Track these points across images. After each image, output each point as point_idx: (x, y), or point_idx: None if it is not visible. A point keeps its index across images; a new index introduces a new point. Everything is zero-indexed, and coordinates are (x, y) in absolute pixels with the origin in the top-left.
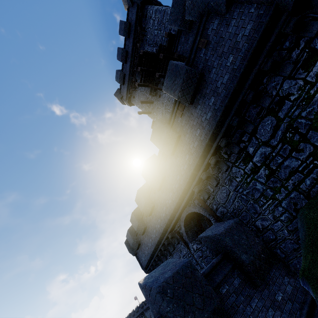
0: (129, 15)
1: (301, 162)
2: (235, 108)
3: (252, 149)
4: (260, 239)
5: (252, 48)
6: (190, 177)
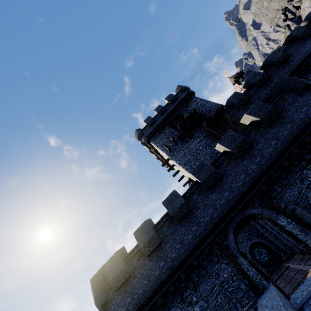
0: (179, 94)
1: None
2: (309, 131)
3: None
4: None
5: None
6: (260, 174)
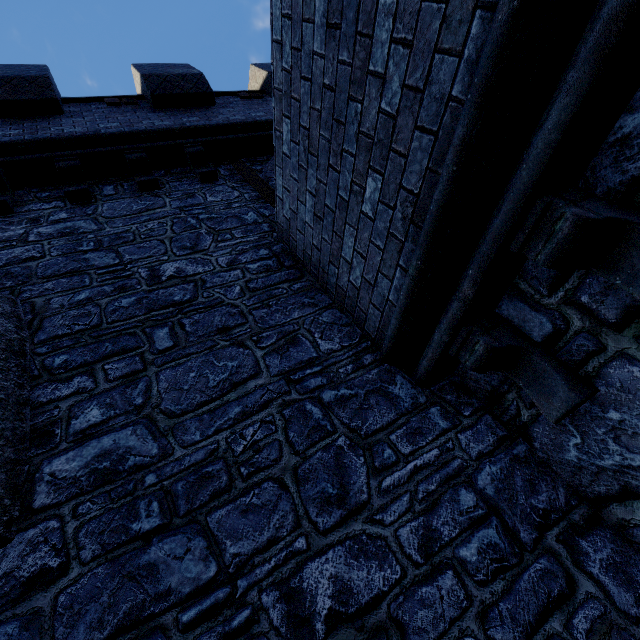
0: None
1: None
2: None
3: None
4: None
5: None
6: None
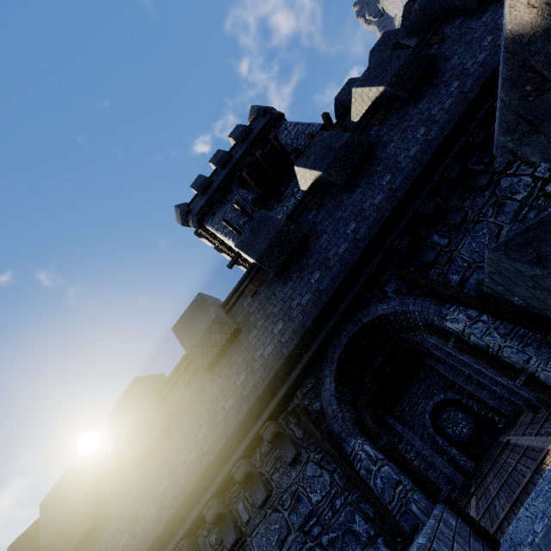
0: (254, 124)
1: None
2: None
3: None
4: None
5: None
6: (393, 211)
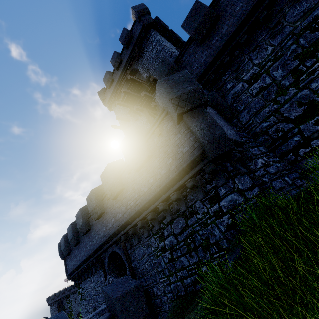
0: (134, 28)
1: (190, 264)
2: (163, 198)
3: (166, 233)
4: (147, 306)
5: (183, 166)
6: (121, 226)
